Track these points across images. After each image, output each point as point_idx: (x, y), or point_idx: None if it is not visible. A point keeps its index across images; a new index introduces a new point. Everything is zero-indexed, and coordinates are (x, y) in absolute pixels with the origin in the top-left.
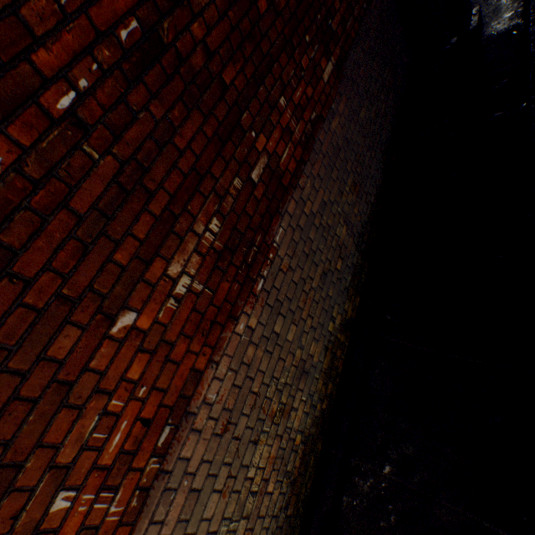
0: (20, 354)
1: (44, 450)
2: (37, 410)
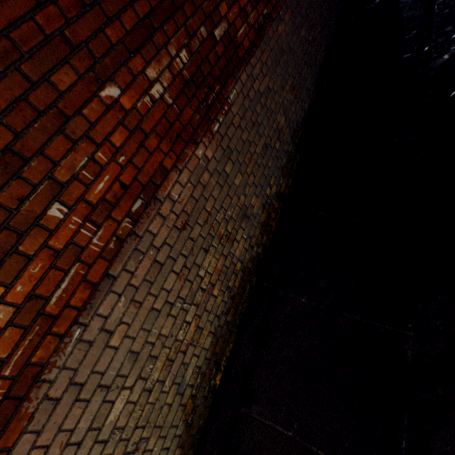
0: (30, 64)
1: (45, 160)
2: (41, 122)
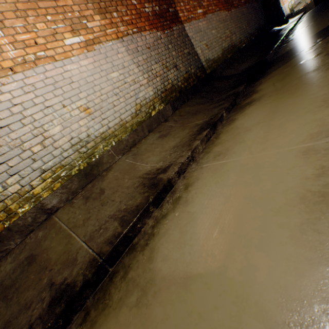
0: None
1: None
2: None
